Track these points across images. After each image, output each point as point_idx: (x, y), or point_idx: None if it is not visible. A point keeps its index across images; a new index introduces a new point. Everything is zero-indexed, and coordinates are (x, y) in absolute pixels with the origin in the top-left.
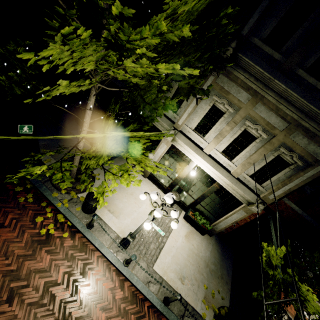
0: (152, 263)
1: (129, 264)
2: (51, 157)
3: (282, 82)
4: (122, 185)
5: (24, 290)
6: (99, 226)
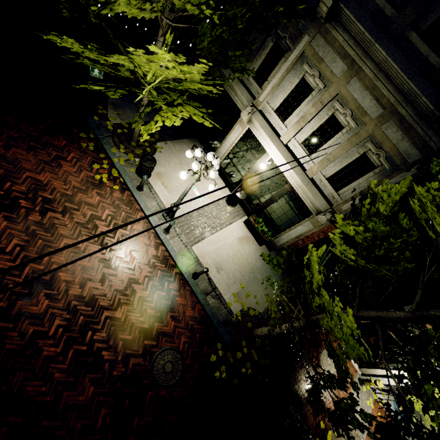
0: (192, 243)
1: (169, 234)
2: (118, 116)
3: (383, 47)
4: (184, 167)
5: (75, 212)
6: (148, 192)
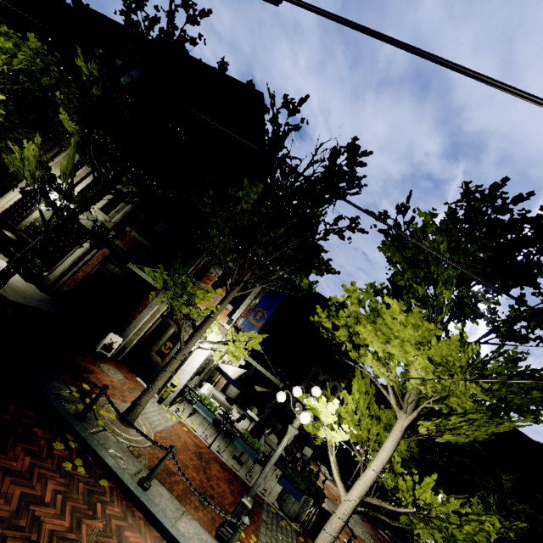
0: None
1: None
2: None
3: None
4: None
5: None
6: None
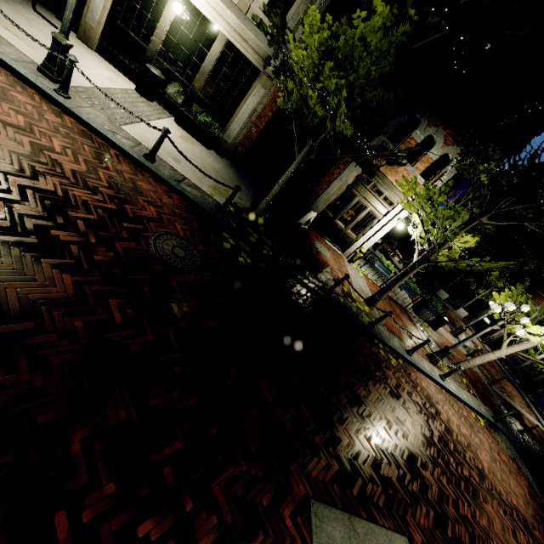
0: (119, 123)
1: (70, 100)
2: None
3: None
4: (35, 25)
5: None
6: None
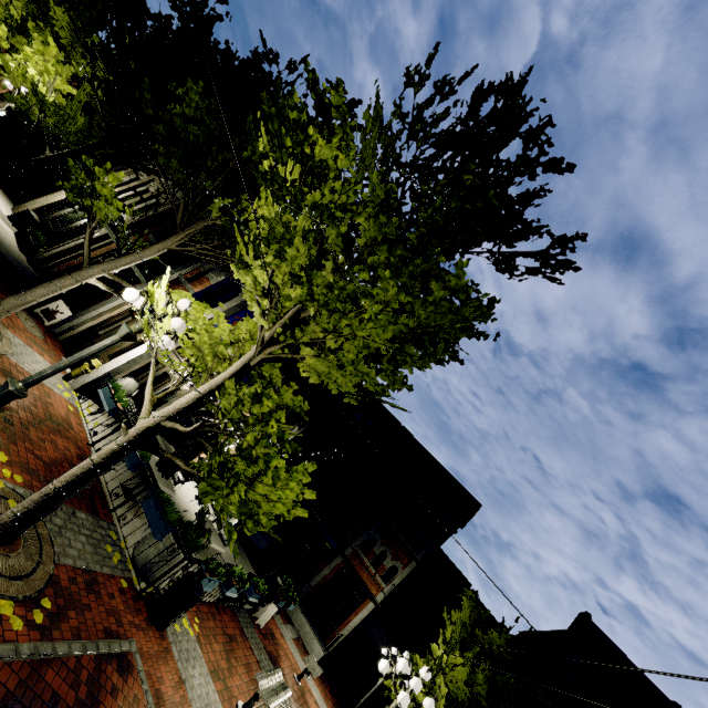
0: None
1: None
2: None
3: None
4: None
5: None
6: None
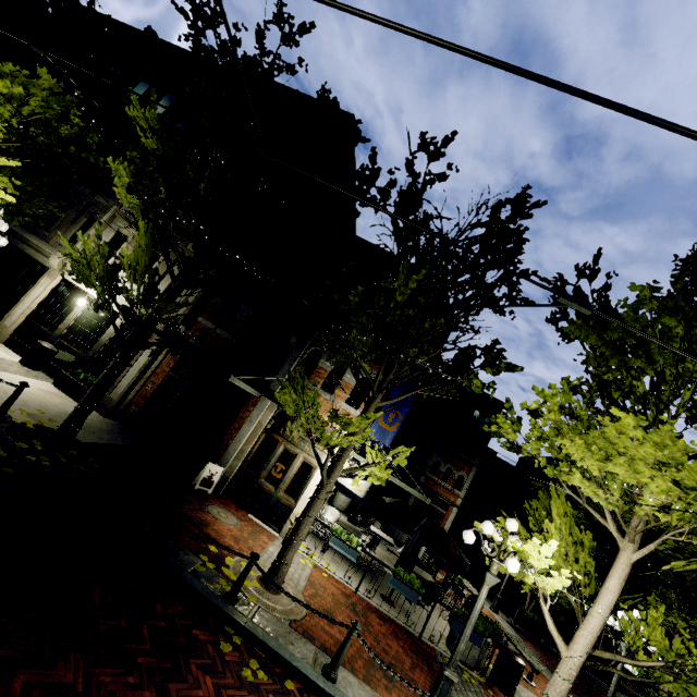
0: None
1: None
2: None
3: None
4: None
5: None
6: None
